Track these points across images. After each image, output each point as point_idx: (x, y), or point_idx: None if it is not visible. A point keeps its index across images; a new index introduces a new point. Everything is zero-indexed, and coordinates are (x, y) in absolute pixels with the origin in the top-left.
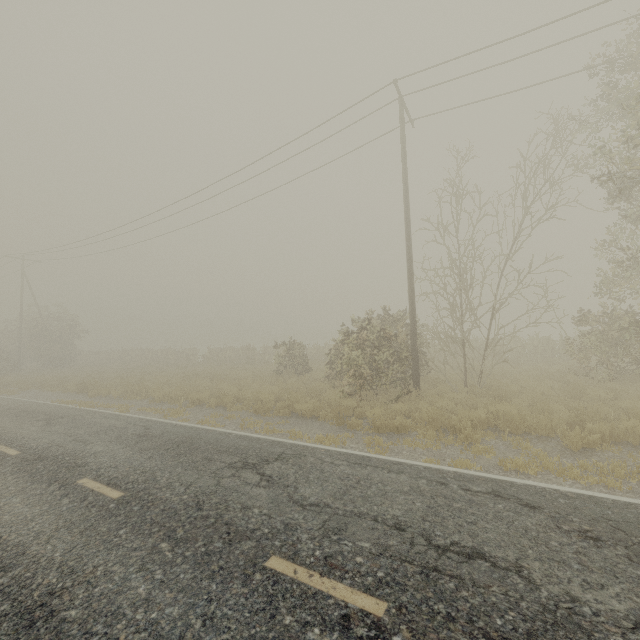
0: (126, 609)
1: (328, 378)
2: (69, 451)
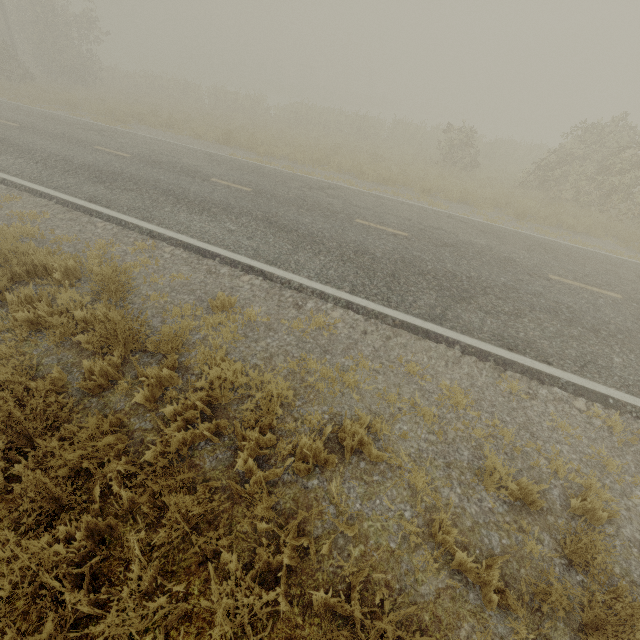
0: None
1: (523, 184)
2: (457, 240)
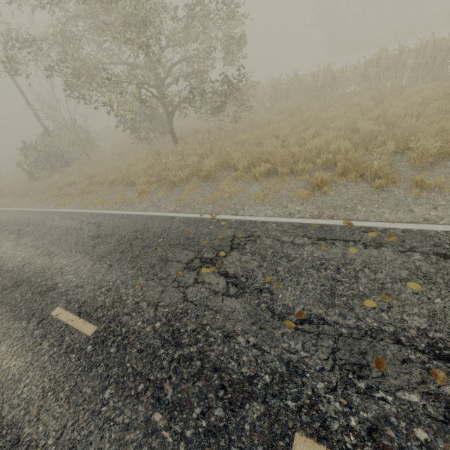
0: None
1: None
2: None
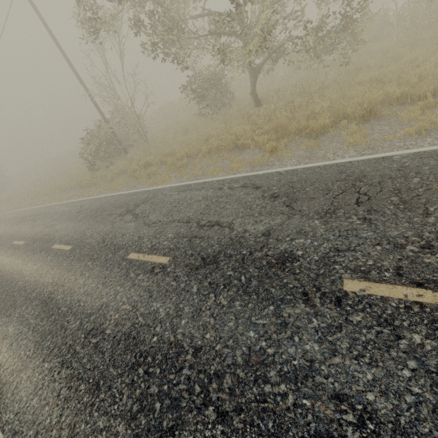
0: None
1: None
2: None
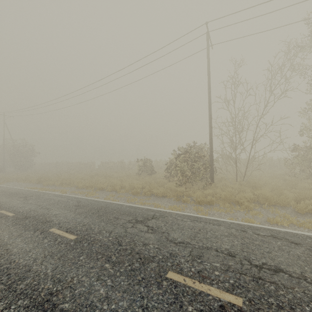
0: (96, 303)
1: (165, 177)
2: (41, 214)
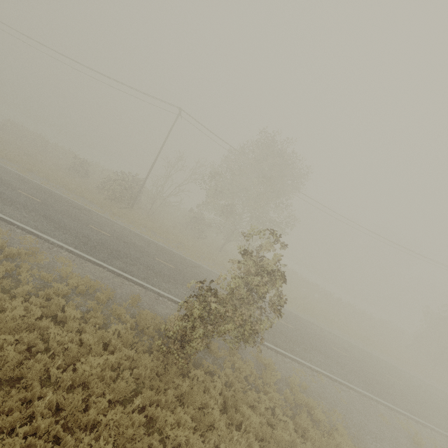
0: (65, 222)
1: (98, 187)
2: None
